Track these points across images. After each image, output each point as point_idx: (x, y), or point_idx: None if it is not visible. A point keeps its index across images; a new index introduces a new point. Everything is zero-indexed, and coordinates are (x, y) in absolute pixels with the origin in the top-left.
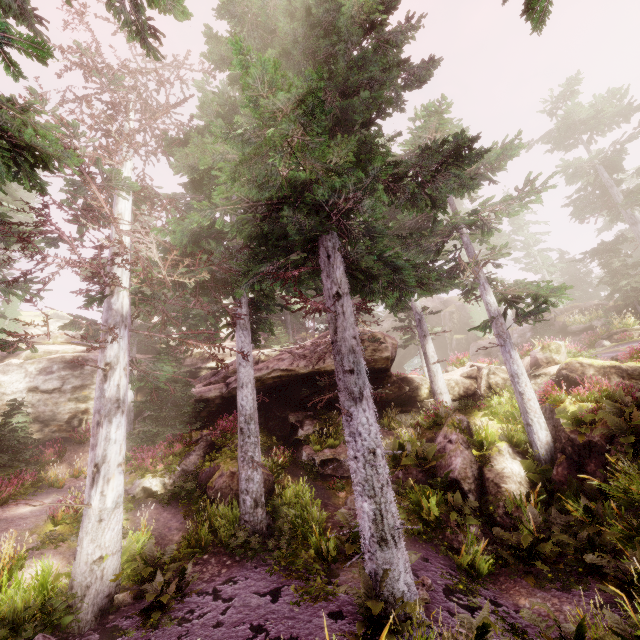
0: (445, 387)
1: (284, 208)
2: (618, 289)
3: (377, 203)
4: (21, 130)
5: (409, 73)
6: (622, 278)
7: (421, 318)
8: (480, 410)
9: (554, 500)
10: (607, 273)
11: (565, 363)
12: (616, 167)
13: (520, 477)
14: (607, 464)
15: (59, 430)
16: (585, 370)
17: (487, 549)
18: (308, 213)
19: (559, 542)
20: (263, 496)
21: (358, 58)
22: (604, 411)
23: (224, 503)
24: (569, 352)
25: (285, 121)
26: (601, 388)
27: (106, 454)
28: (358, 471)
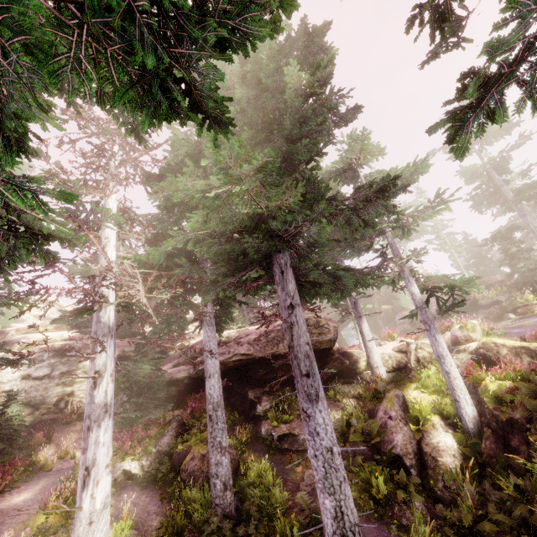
0: (380, 361)
1: (245, 236)
2: (516, 270)
3: (321, 231)
4: (41, 226)
5: (338, 116)
6: (519, 261)
7: (356, 301)
8: (412, 382)
9: (486, 474)
10: (506, 256)
11: (481, 343)
12: (504, 169)
13: (453, 450)
14: (529, 440)
15: (48, 412)
16: (499, 349)
17: (432, 525)
18: (263, 235)
19: (496, 518)
20: (231, 479)
21: (300, 117)
22: (521, 392)
23: (196, 485)
24: (483, 330)
25: (248, 181)
26: (515, 366)
27: (95, 457)
28: (318, 469)
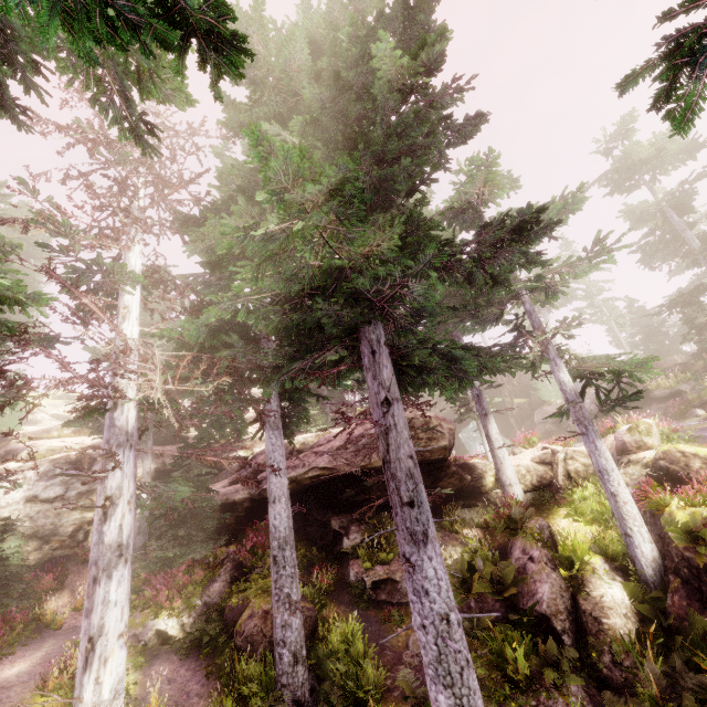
0: (515, 476)
1: (318, 301)
2: (706, 347)
3: (430, 291)
4: None
5: (453, 130)
6: None
7: (480, 393)
8: (560, 505)
9: (675, 644)
10: (691, 329)
11: (662, 451)
12: (686, 208)
13: (625, 607)
14: None
15: (61, 547)
16: (689, 461)
17: None
18: (346, 300)
19: None
20: (304, 648)
21: (397, 124)
22: None
23: (256, 655)
24: (663, 433)
25: (316, 213)
26: None
27: (103, 623)
28: (428, 648)
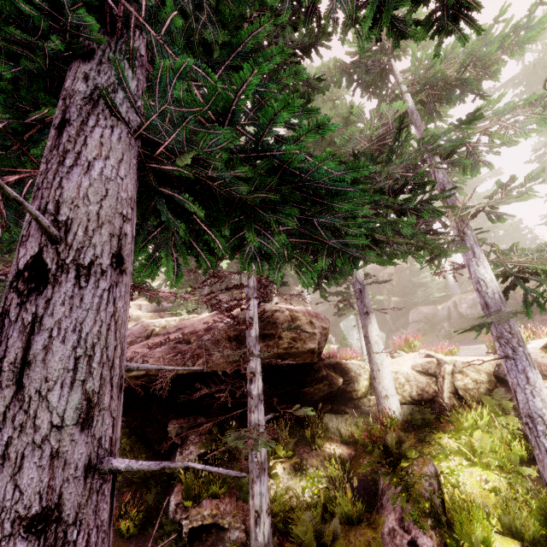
0: (392, 387)
1: None
2: None
3: None
4: None
5: None
6: None
7: (363, 288)
8: (444, 429)
9: None
10: None
11: None
12: None
13: None
14: None
15: None
16: None
17: None
18: None
19: None
20: None
21: None
22: None
23: None
24: None
25: None
26: None
27: None
28: None
